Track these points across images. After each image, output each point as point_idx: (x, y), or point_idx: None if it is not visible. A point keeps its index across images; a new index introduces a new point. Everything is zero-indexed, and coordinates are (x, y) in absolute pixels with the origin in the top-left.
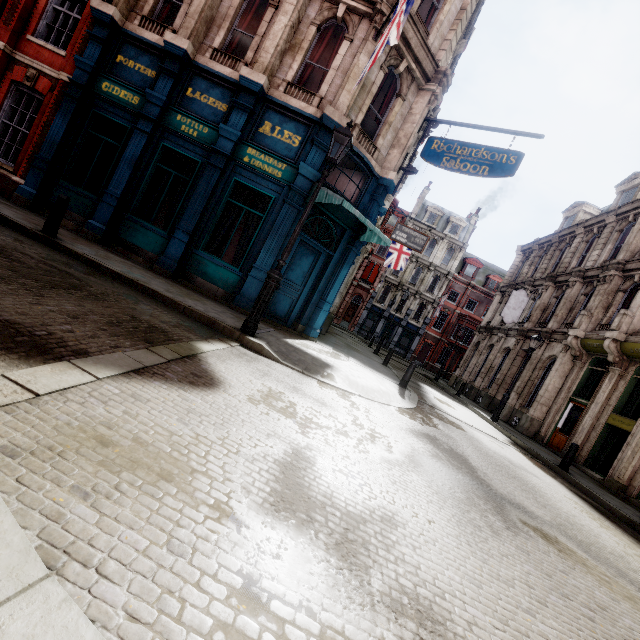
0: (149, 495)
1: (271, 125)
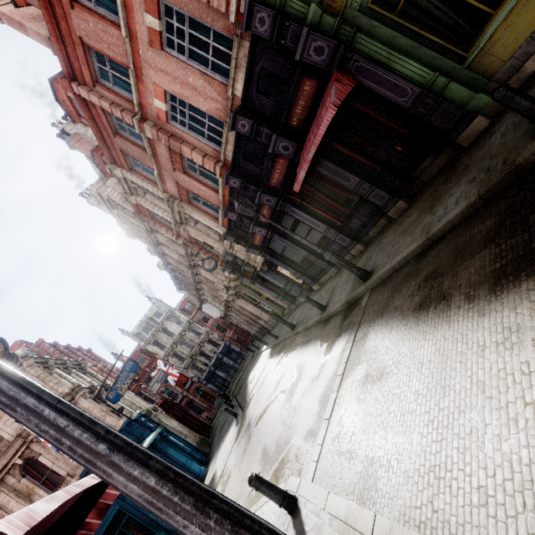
0: None
1: None
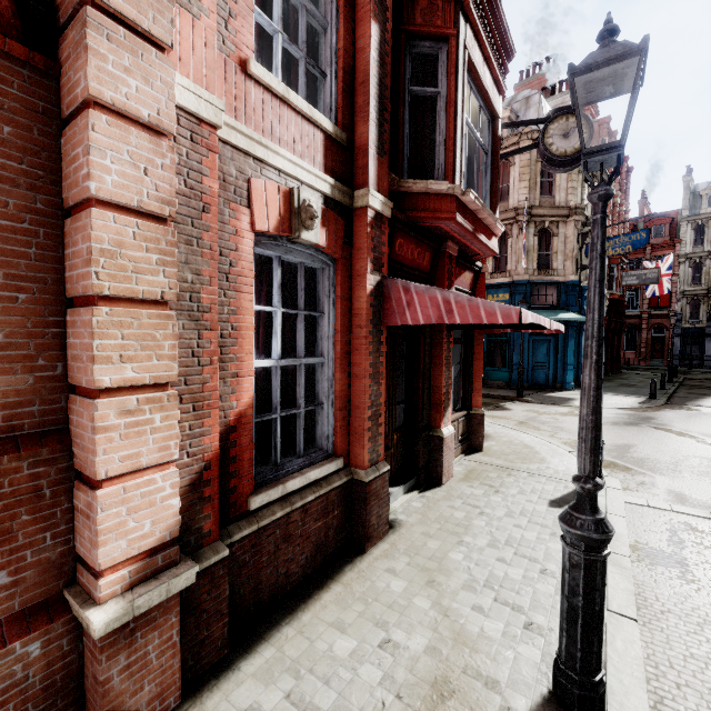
0: (501, 419)
1: (491, 296)
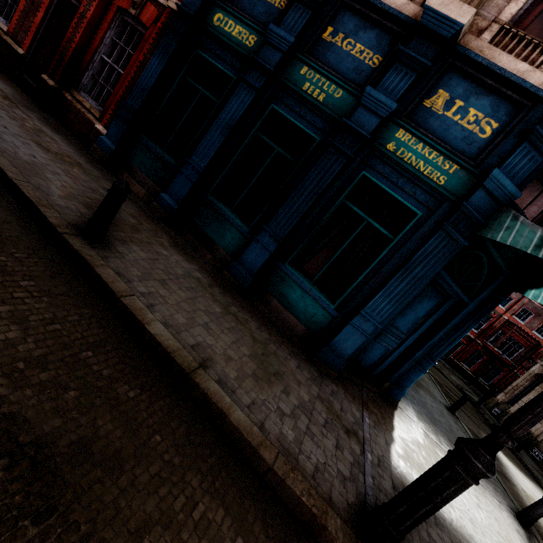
0: None
1: (448, 96)
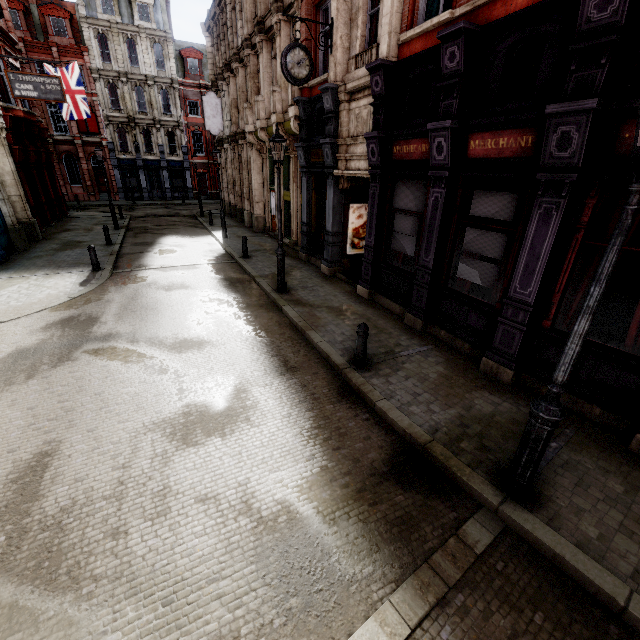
0: None
1: None
